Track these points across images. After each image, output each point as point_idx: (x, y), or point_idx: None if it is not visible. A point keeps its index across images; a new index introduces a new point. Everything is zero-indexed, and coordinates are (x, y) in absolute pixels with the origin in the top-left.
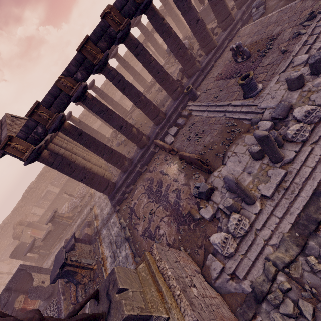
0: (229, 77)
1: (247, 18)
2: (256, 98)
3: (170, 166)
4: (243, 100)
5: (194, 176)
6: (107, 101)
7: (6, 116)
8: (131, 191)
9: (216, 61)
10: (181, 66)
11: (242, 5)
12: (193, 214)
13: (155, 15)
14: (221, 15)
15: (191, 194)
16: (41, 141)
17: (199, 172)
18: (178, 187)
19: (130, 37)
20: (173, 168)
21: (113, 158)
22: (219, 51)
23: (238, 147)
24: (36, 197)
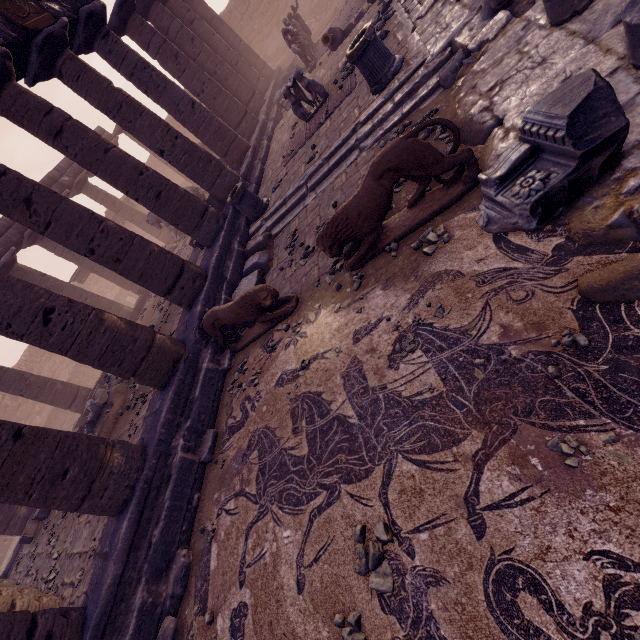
0: (313, 133)
1: (277, 118)
2: (408, 63)
3: (305, 333)
4: (382, 92)
5: (425, 248)
6: (1, 382)
7: None
8: (185, 587)
9: (264, 165)
10: (196, 181)
11: (258, 111)
12: (634, 265)
13: (87, 71)
14: (234, 113)
15: (491, 271)
16: None
17: (433, 226)
18: (402, 328)
19: (18, 88)
20: (322, 324)
21: (27, 457)
22: (262, 152)
23: (483, 81)
24: None
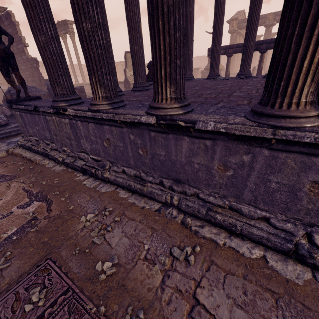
0: None
1: None
2: None
3: None
4: None
5: None
6: None
7: (243, 11)
8: None
9: None
10: None
11: None
12: None
13: None
14: None
15: None
16: (240, 29)
17: None
18: None
19: None
20: None
21: None
22: None
23: None
24: (196, 64)
